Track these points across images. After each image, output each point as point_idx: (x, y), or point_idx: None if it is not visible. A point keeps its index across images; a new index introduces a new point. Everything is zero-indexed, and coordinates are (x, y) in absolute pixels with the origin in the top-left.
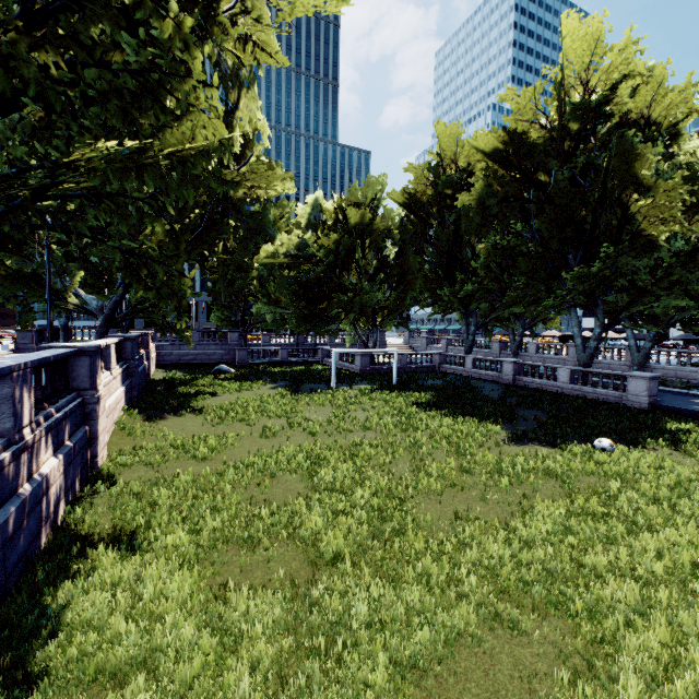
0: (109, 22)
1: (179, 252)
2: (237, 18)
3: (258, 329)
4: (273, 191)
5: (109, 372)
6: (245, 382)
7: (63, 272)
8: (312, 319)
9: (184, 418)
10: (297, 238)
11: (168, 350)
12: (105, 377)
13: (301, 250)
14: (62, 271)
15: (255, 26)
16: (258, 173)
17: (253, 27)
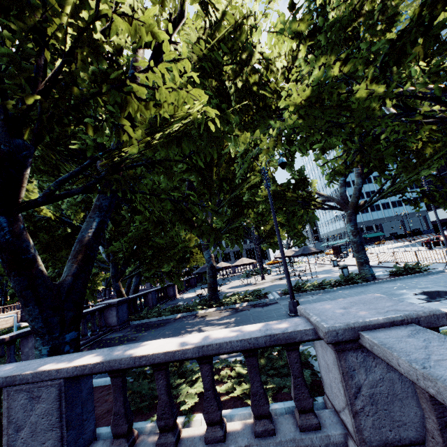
0: None
1: None
2: None
3: None
4: None
5: None
6: None
7: None
8: None
9: None
10: None
11: None
12: None
13: None
14: None
15: None
16: None
17: None
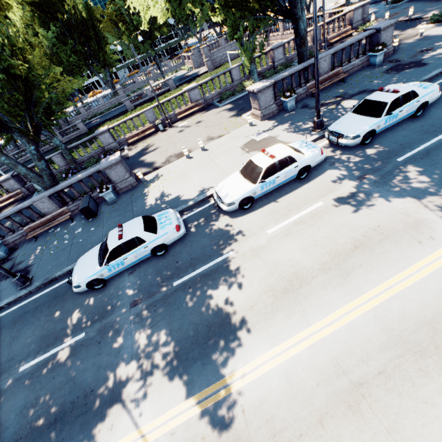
0: None
1: None
2: None
3: None
4: None
5: None
6: None
7: None
8: None
9: None
10: None
11: None
12: None
13: None
14: None
15: None
16: None
17: None
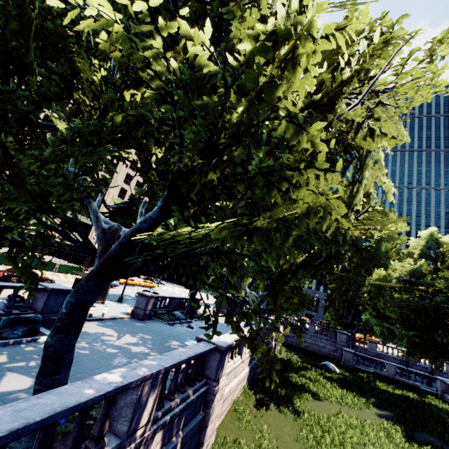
0: (249, 139)
1: (276, 309)
2: (363, 123)
3: (365, 334)
4: (387, 230)
5: (240, 356)
6: (346, 392)
7: (241, 276)
8: (429, 349)
9: (283, 417)
10: (409, 266)
11: (291, 333)
12: (235, 361)
13: (414, 277)
14: (241, 275)
15: (378, 124)
16: (373, 218)
17: (376, 125)
